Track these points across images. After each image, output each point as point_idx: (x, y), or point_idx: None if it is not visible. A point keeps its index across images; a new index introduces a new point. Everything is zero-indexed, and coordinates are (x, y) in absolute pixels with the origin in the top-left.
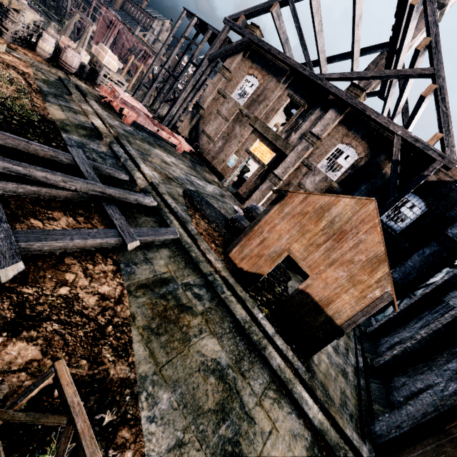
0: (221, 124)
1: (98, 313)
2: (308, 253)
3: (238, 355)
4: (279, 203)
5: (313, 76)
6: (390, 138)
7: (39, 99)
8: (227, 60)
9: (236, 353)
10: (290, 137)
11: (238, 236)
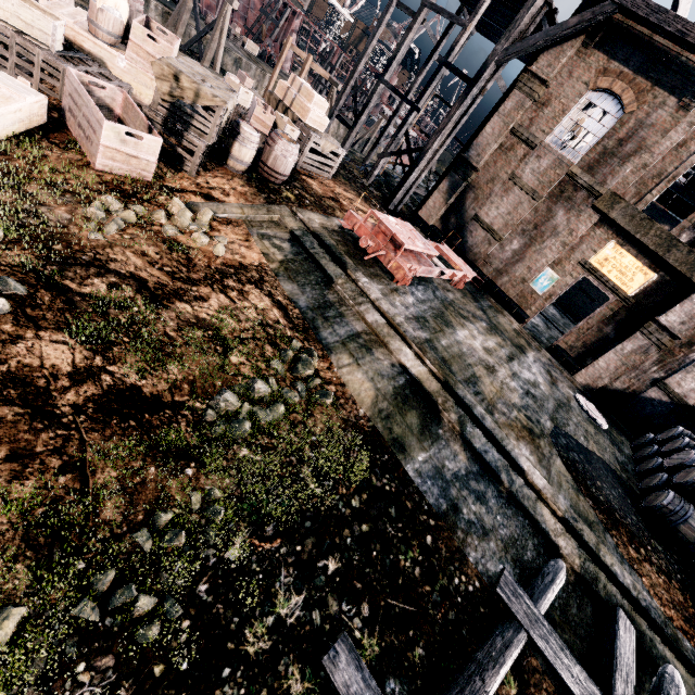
0: (520, 205)
1: None
2: None
3: None
4: None
5: None
6: None
7: (320, 357)
8: (541, 57)
9: None
10: None
11: None
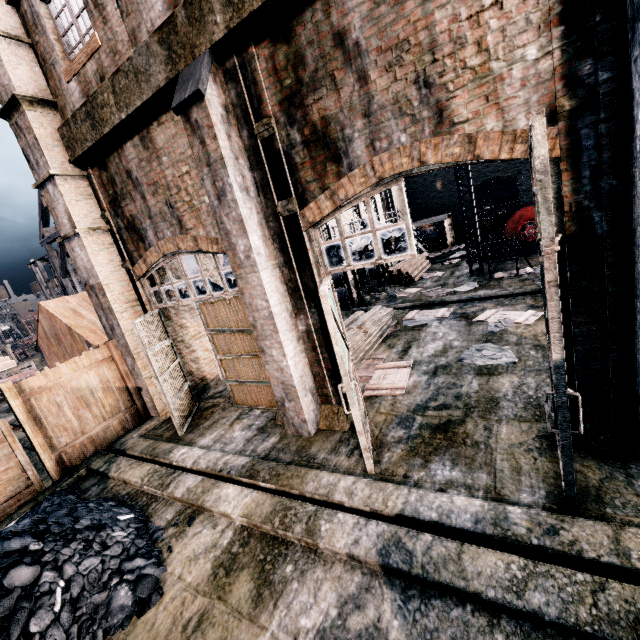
0: None
1: None
2: None
3: None
4: (44, 355)
5: None
6: None
7: None
8: None
9: None
10: None
11: None
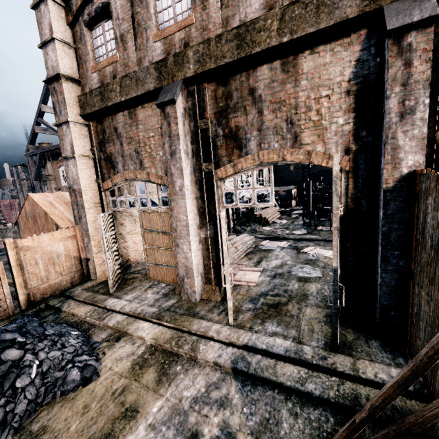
0: None
1: None
2: None
3: None
4: (20, 228)
5: None
6: None
7: None
8: (45, 171)
9: None
10: None
11: None
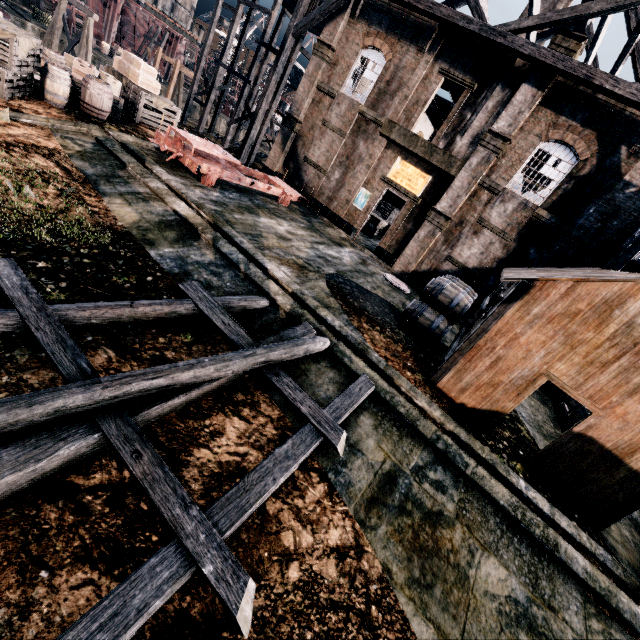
0: (334, 143)
1: (349, 591)
2: (585, 376)
3: (529, 572)
4: (520, 301)
5: (486, 30)
6: (637, 118)
7: (92, 196)
8: (324, 29)
9: (526, 571)
10: (453, 145)
11: (450, 357)
